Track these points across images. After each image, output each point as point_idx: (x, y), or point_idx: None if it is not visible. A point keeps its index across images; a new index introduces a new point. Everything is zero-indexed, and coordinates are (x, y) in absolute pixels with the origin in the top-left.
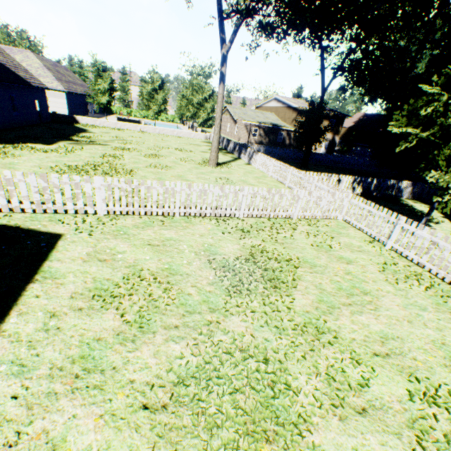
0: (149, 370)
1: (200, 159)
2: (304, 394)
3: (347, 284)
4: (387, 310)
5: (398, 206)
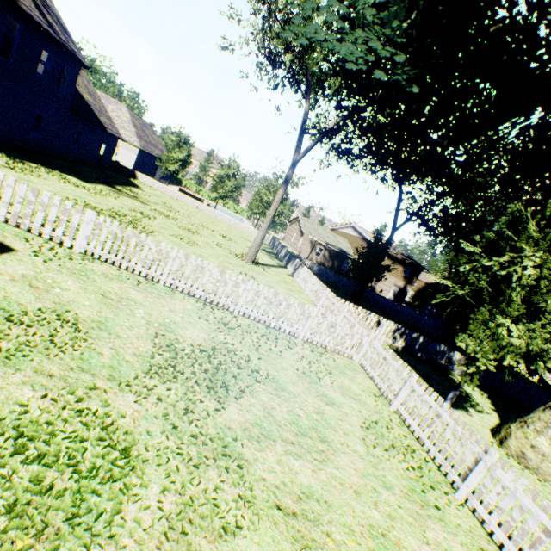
0: None
1: (239, 252)
2: (140, 507)
3: (308, 422)
4: (338, 468)
5: (442, 377)
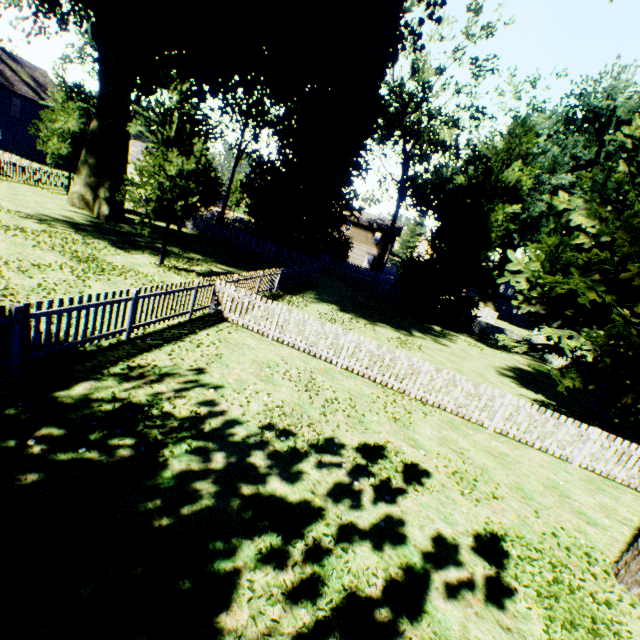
0: None
1: None
2: None
3: None
4: None
5: None
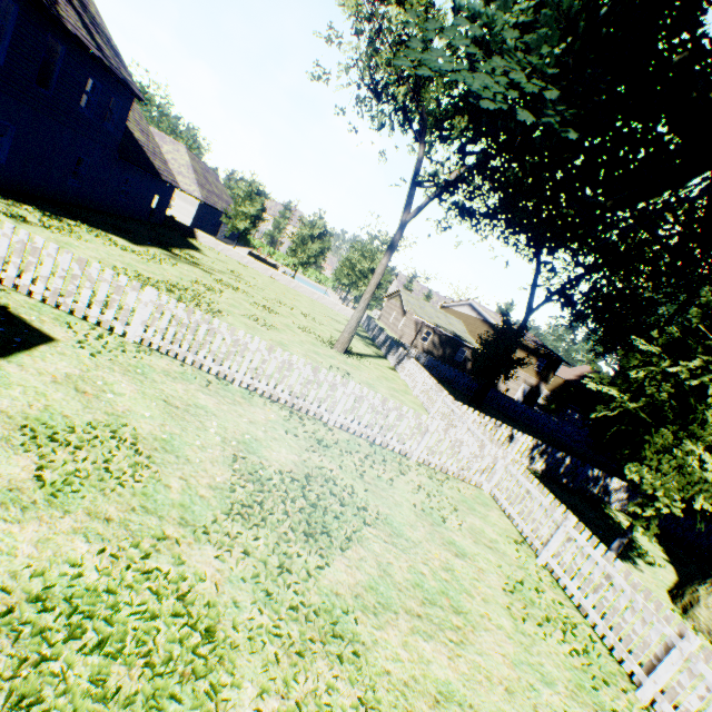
0: (10, 559)
1: (327, 337)
2: None
3: (436, 584)
4: (481, 654)
5: (597, 513)
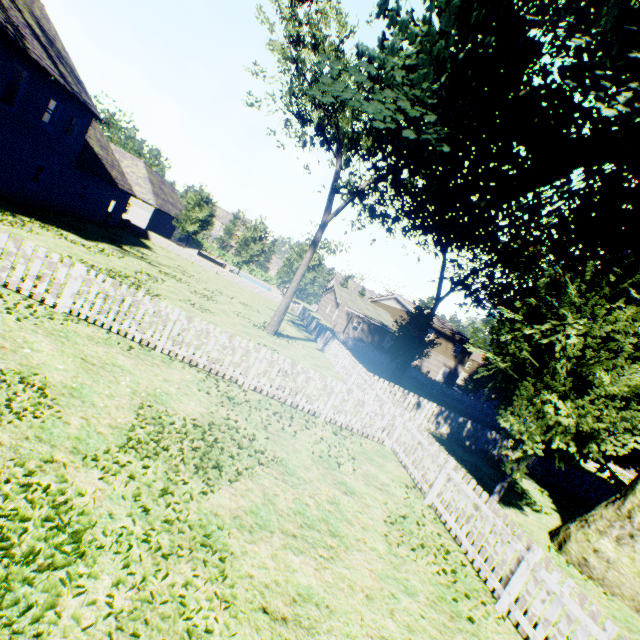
0: None
1: (261, 321)
2: (83, 601)
3: (318, 513)
4: (348, 568)
5: (494, 470)
